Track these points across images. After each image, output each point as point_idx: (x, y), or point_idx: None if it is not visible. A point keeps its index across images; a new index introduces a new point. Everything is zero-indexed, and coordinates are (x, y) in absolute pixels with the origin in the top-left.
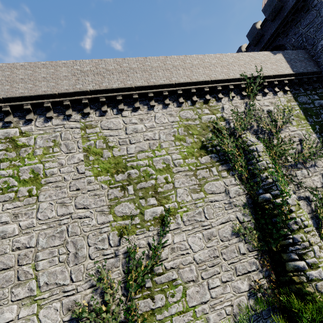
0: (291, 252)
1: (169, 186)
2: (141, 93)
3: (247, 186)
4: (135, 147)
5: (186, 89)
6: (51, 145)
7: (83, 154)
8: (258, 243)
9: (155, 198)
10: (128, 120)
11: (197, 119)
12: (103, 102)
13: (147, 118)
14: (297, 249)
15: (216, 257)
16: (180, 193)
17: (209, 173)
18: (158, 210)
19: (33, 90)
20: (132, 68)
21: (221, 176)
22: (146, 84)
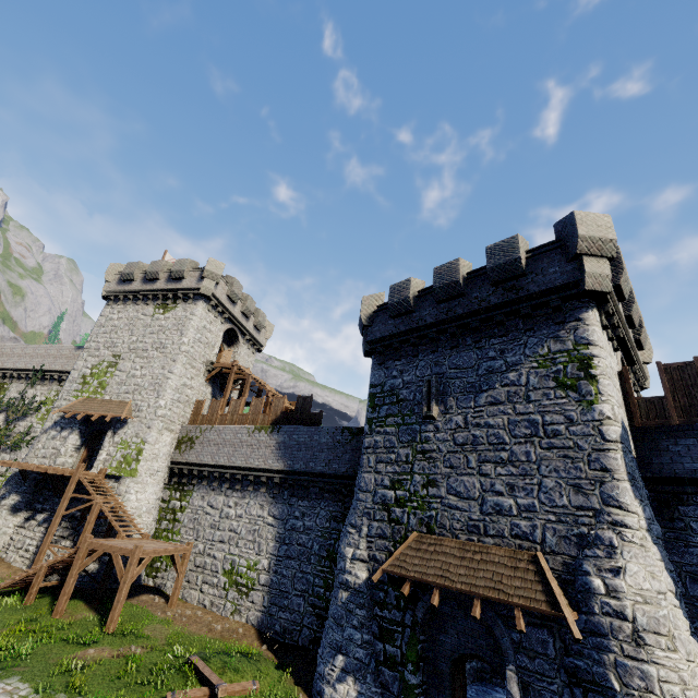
0: None
1: None
2: None
3: None
4: None
5: None
6: None
7: None
8: None
9: None
10: None
11: None
12: None
13: None
14: None
15: None
16: None
17: None
18: None
19: None
20: None
21: None
22: None
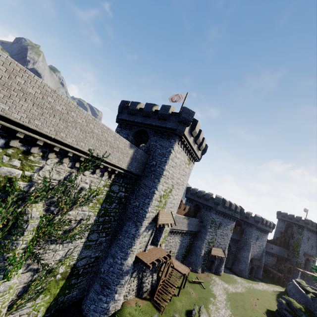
0: None
1: None
2: None
3: None
4: None
5: (12, 128)
6: None
7: None
8: None
9: None
10: None
11: None
12: None
13: None
14: None
15: None
16: None
17: None
18: None
19: None
20: None
21: None
22: None
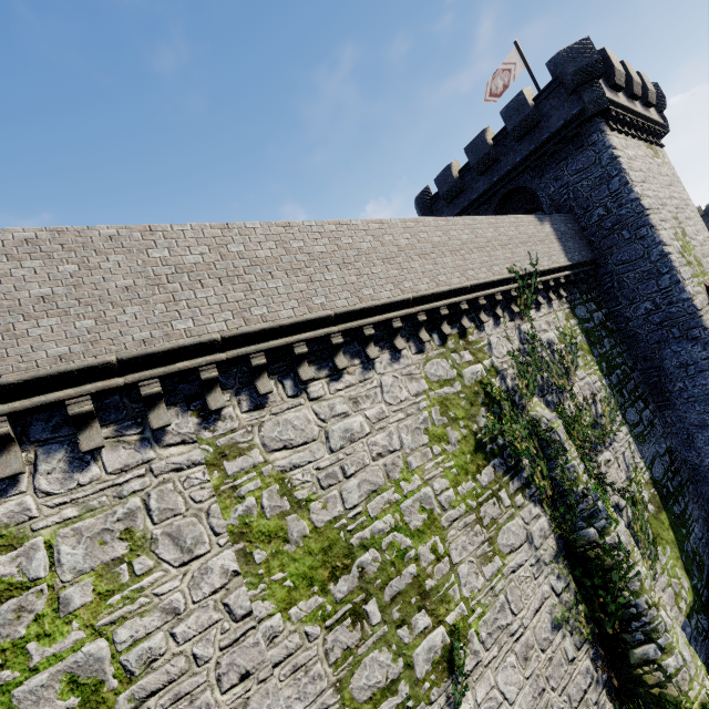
0: (636, 631)
1: (444, 567)
2: (348, 329)
3: (556, 517)
4: (358, 484)
5: (432, 309)
6: (121, 553)
7: (232, 550)
8: (586, 626)
9: (425, 611)
10: (328, 409)
11: (457, 380)
12: (260, 368)
13: (367, 395)
14: (643, 623)
15: (542, 691)
16: (465, 575)
17: (499, 505)
18: (437, 639)
19: (8, 358)
20: (316, 256)
21: (516, 505)
22: (356, 302)
